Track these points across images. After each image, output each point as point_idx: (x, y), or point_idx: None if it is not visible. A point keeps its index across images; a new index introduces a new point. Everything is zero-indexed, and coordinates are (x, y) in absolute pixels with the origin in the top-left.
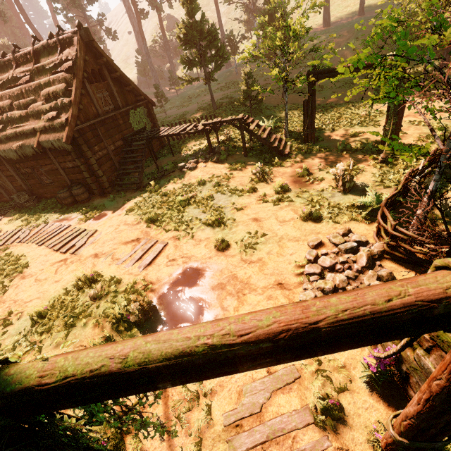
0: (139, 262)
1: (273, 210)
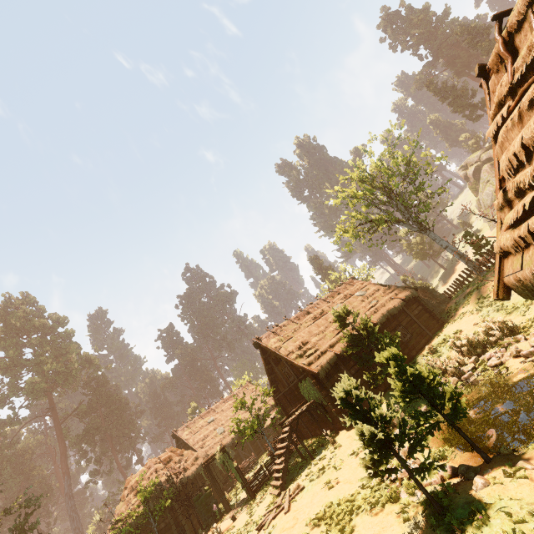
0: None
1: None
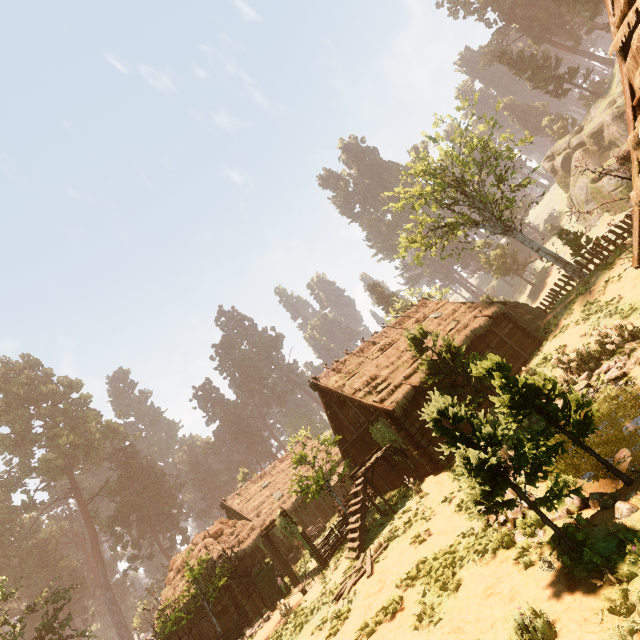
0: None
1: None
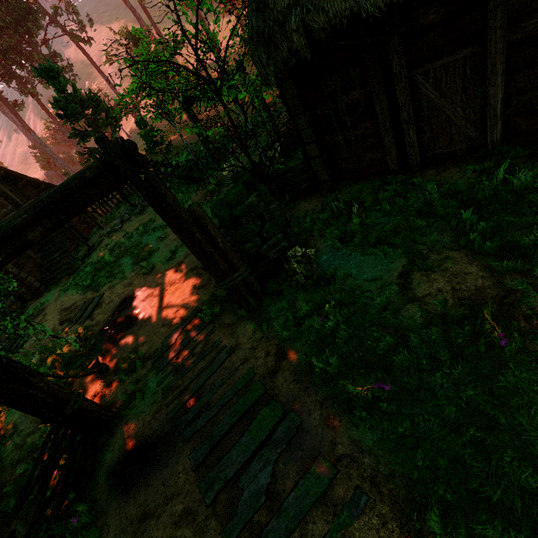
0: (80, 320)
1: None
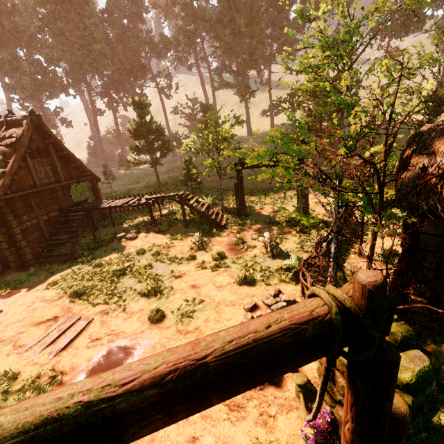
0: (50, 347)
1: (211, 276)
